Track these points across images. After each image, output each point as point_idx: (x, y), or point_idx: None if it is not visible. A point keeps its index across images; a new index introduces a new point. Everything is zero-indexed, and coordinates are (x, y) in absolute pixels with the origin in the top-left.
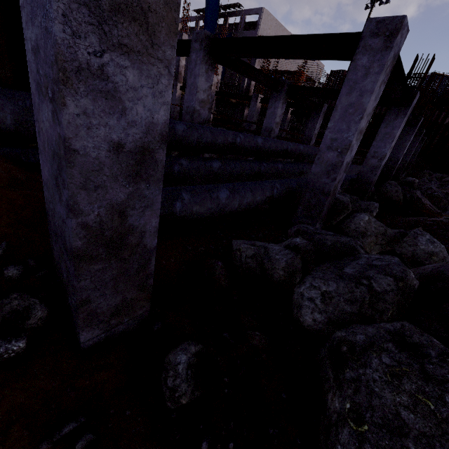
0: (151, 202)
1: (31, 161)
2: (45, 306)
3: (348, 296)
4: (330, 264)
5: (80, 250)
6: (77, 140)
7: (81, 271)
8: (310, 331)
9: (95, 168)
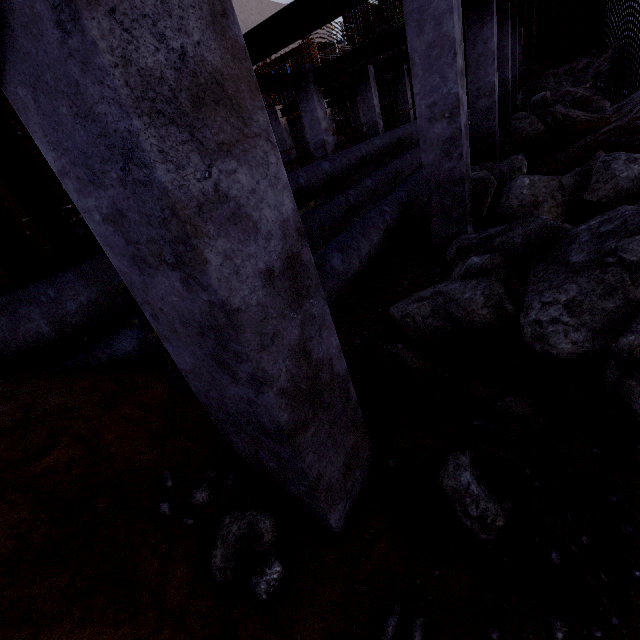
0: (321, 319)
1: (104, 360)
2: (265, 512)
3: (600, 290)
4: (544, 265)
5: (290, 424)
6: (234, 296)
7: (300, 448)
8: (573, 359)
9: (261, 316)
